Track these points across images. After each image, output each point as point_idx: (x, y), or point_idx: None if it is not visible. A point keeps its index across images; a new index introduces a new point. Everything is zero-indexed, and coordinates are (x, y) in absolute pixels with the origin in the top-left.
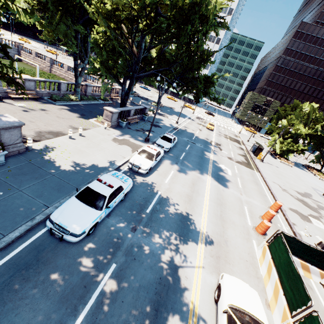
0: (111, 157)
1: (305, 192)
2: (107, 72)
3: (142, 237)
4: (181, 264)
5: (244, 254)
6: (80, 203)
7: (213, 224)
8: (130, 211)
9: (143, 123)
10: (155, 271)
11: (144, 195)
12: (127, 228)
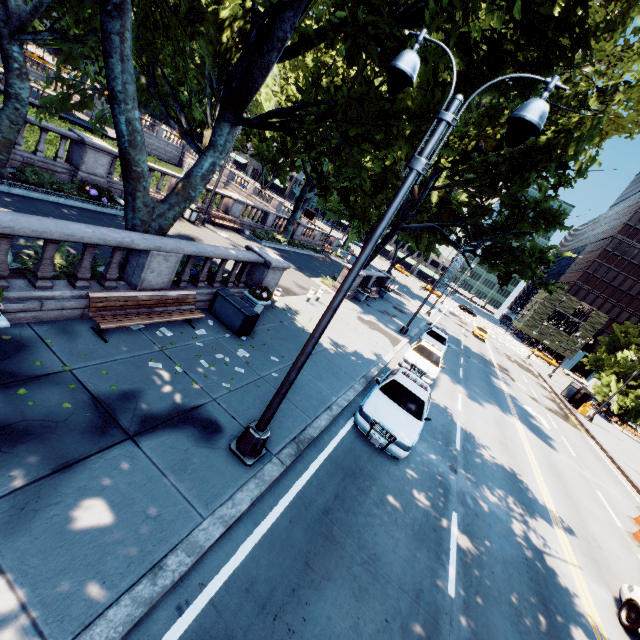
0: (370, 345)
1: None
2: None
3: (469, 485)
4: (545, 549)
5: (634, 573)
6: (391, 402)
7: (561, 503)
8: (435, 440)
9: (381, 301)
10: (513, 544)
11: (440, 420)
12: (443, 464)
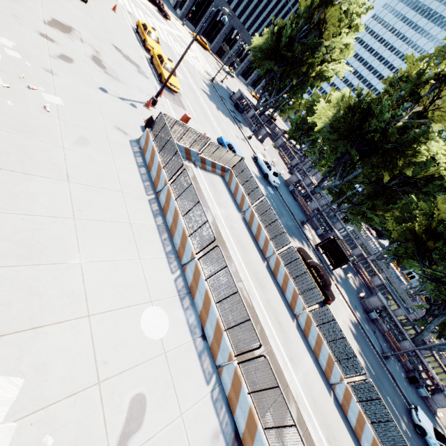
0: None
1: None
2: None
3: None
4: None
5: None
6: (431, 425)
7: None
8: None
9: None
10: None
11: None
12: None
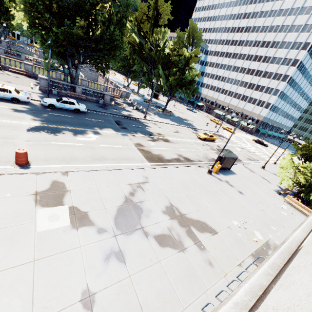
0: None
1: (206, 222)
2: (52, 53)
3: None
4: None
5: None
6: None
7: None
8: None
9: (90, 102)
10: None
11: None
12: None
